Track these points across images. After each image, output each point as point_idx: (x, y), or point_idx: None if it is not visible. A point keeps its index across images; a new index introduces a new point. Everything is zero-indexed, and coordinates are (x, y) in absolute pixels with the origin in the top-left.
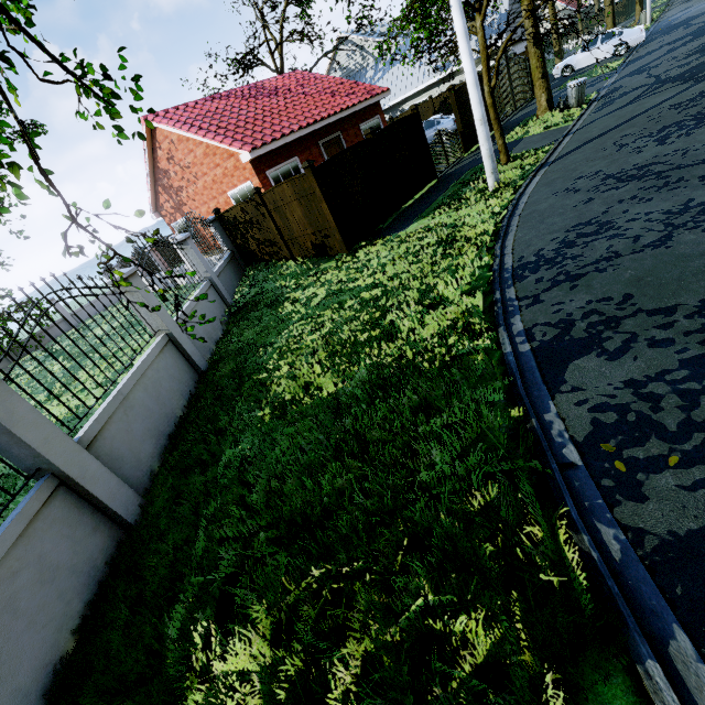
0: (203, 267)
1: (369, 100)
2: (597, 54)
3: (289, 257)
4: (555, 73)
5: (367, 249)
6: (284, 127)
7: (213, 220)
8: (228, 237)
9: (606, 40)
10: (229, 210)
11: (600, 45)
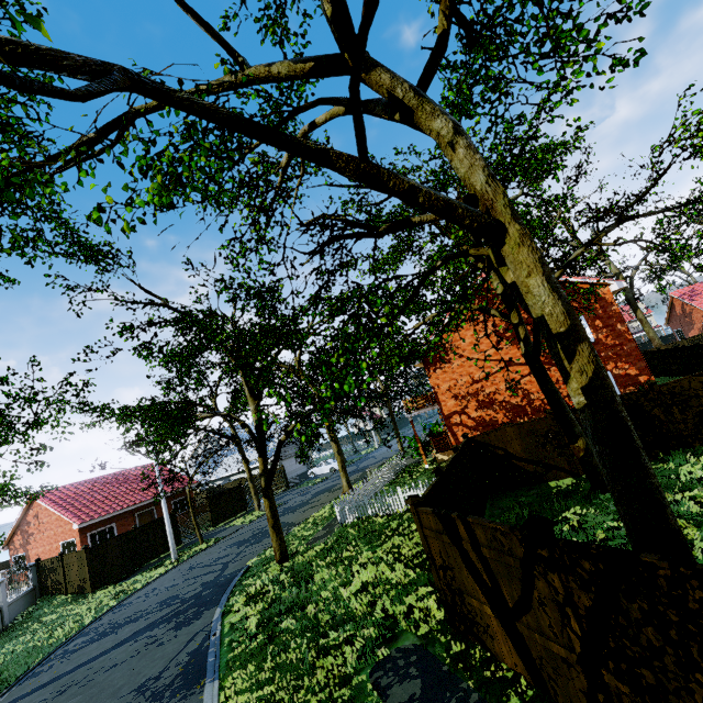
0: (2, 598)
1: (181, 489)
2: (324, 470)
3: (65, 592)
4: (308, 474)
5: (103, 590)
6: (112, 507)
7: (33, 565)
8: (38, 576)
9: (331, 462)
10: (45, 560)
11: (324, 466)
